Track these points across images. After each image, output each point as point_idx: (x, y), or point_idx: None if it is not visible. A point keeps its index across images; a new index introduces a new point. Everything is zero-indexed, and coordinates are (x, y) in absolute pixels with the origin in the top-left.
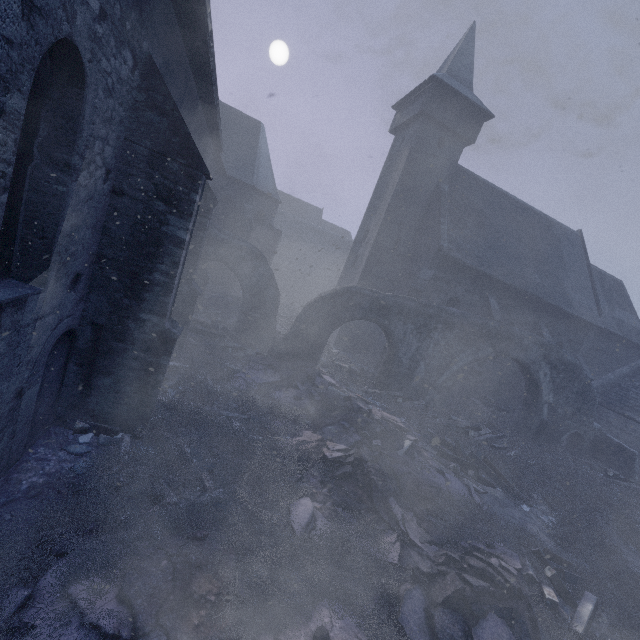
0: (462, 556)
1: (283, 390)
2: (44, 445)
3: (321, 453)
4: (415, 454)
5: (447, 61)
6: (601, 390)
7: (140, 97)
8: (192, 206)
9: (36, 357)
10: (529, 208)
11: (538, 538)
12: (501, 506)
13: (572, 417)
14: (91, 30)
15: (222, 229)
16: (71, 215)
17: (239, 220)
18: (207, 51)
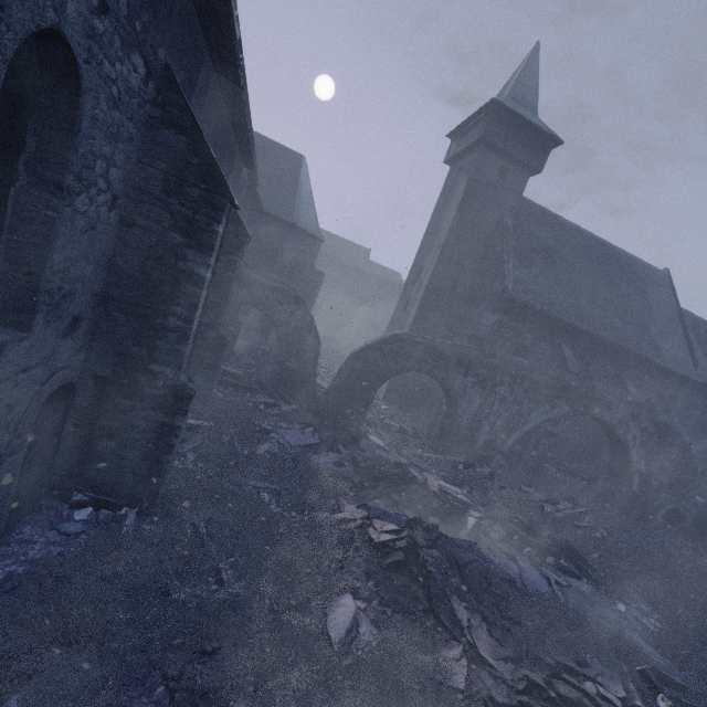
0: (548, 679)
1: (322, 454)
2: (31, 523)
3: (366, 535)
4: (481, 535)
5: (508, 84)
6: (702, 456)
7: (155, 113)
8: (214, 238)
9: (19, 417)
10: (606, 244)
11: (640, 649)
12: (590, 604)
13: (669, 489)
14: (88, 24)
15: (256, 269)
16: (65, 247)
17: (277, 261)
18: (236, 64)
